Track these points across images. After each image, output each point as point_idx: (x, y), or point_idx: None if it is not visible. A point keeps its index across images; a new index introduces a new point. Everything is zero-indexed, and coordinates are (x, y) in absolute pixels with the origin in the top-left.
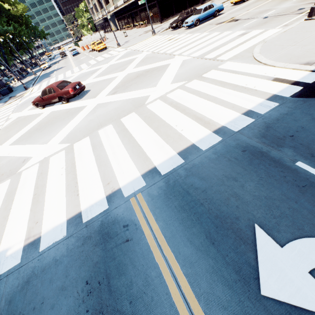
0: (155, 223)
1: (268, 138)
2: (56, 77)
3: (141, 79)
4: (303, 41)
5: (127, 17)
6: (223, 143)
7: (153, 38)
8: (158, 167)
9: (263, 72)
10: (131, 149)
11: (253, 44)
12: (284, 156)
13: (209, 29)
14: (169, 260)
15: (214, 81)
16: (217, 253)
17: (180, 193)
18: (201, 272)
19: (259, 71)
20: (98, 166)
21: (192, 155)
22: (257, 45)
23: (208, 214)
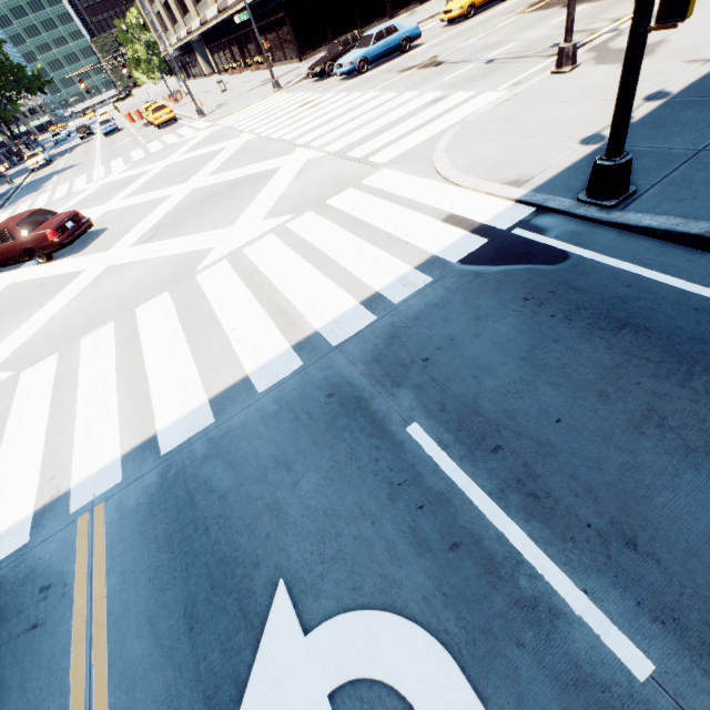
0: (103, 579)
1: (385, 363)
2: (53, 190)
3: (213, 206)
4: (530, 125)
5: (229, 46)
6: (301, 375)
7: (274, 98)
8: (161, 436)
9: (435, 198)
10: (127, 387)
11: (443, 127)
12: (395, 410)
13: (383, 83)
14: (94, 675)
15: (342, 217)
16: (189, 652)
17: (178, 503)
18: (143, 703)
19: (428, 196)
20: (50, 431)
21: (235, 404)
22: (448, 131)
23: (209, 555)
